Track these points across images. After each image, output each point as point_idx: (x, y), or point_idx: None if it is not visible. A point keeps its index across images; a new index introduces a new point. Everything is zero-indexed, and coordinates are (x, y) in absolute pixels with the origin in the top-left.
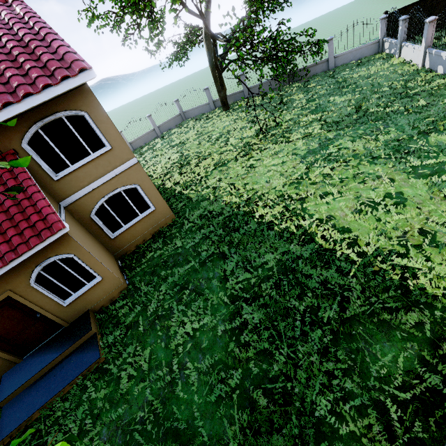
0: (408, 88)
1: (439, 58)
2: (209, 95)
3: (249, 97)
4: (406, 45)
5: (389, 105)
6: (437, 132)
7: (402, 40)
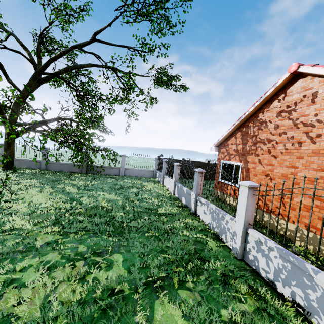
0: (159, 207)
1: (182, 191)
2: (1, 150)
3: (45, 169)
4: (166, 177)
5: (136, 218)
6: (171, 289)
7: (164, 173)
